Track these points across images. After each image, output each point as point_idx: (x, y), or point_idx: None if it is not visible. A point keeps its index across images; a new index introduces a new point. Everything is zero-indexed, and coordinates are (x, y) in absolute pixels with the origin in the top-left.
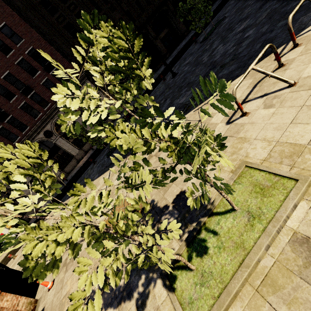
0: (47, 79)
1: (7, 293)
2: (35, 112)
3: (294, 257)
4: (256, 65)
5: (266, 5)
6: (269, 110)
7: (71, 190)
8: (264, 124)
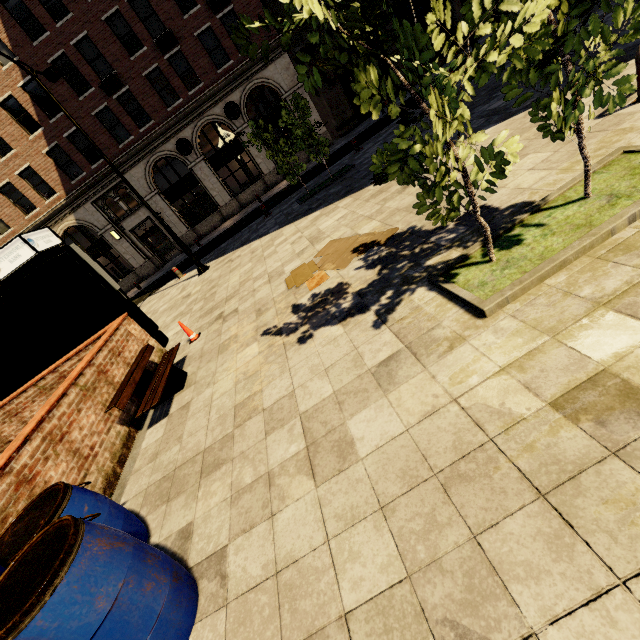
0: (209, 29)
1: (134, 322)
2: (167, 96)
3: None
4: None
5: None
6: None
7: (434, 2)
8: None
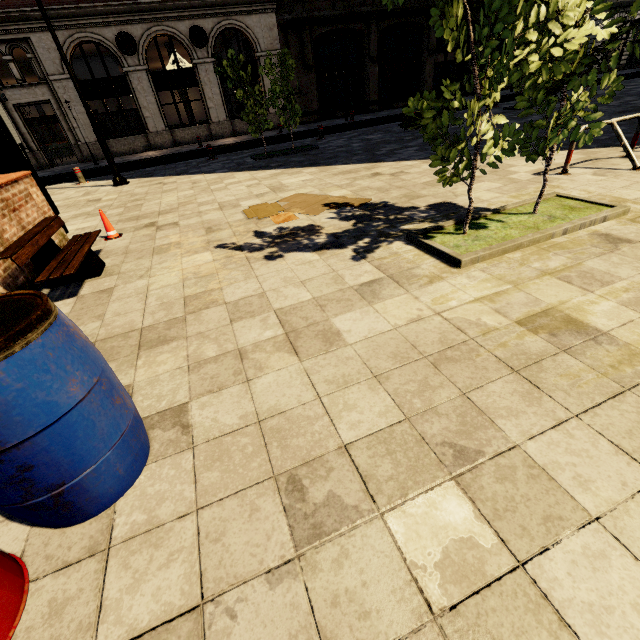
0: None
1: (37, 186)
2: None
3: (589, 239)
4: (595, 149)
5: (631, 113)
6: (599, 177)
7: None
8: (588, 183)
